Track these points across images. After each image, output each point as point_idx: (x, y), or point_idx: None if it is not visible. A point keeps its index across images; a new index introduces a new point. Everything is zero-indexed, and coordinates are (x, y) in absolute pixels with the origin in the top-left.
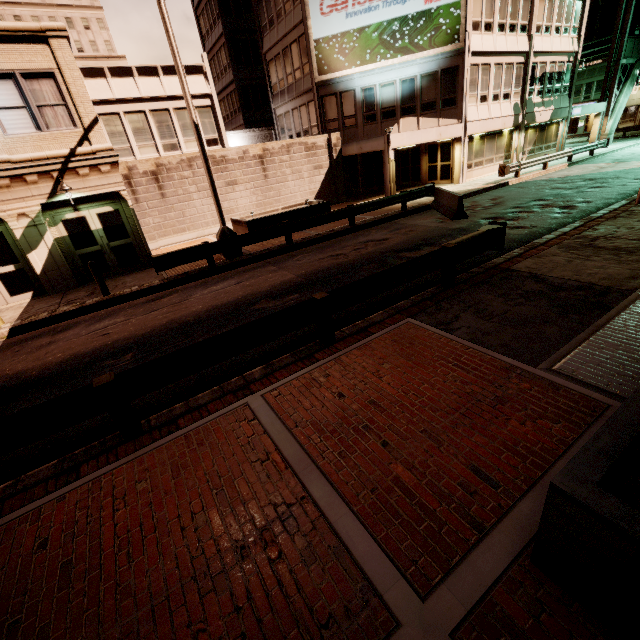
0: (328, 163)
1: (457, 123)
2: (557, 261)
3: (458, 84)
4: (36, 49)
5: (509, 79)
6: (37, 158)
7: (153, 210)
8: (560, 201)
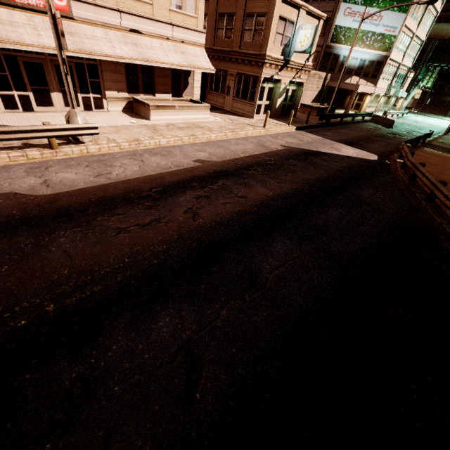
0: (321, 87)
1: (373, 86)
2: (439, 144)
3: (380, 70)
4: (316, 21)
5: (391, 73)
6: (298, 63)
7: None
8: (416, 131)
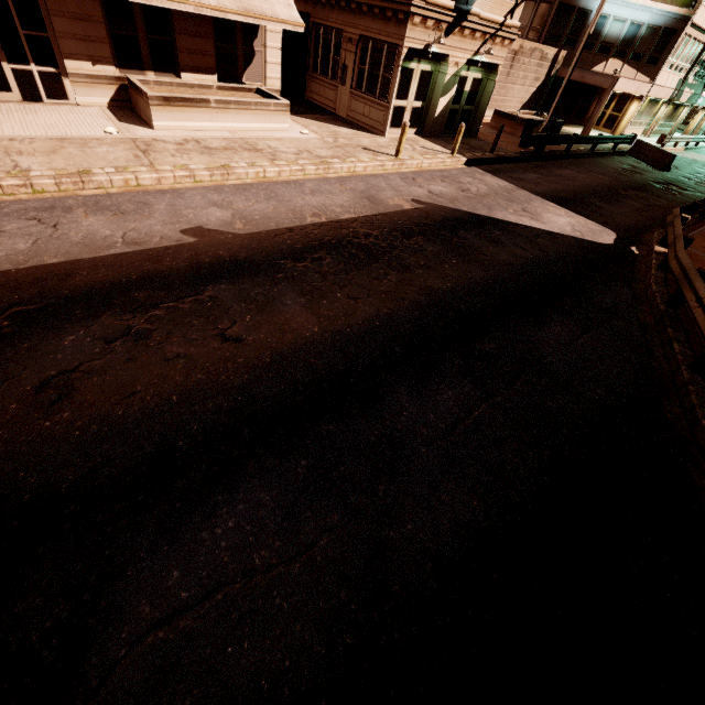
0: (543, 78)
1: (648, 82)
2: None
3: (668, 47)
4: None
5: (691, 55)
6: (489, 19)
7: None
8: None
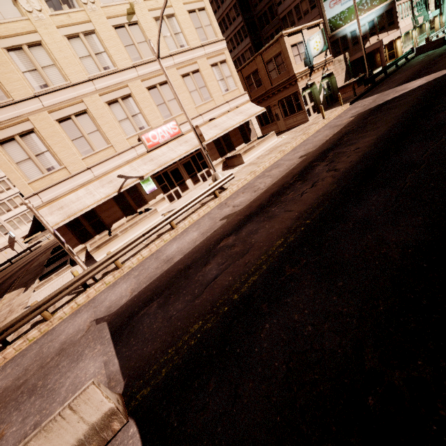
0: (345, 67)
1: (396, 31)
2: None
3: (393, 15)
4: (317, 28)
5: (407, 8)
6: (320, 62)
7: None
8: None
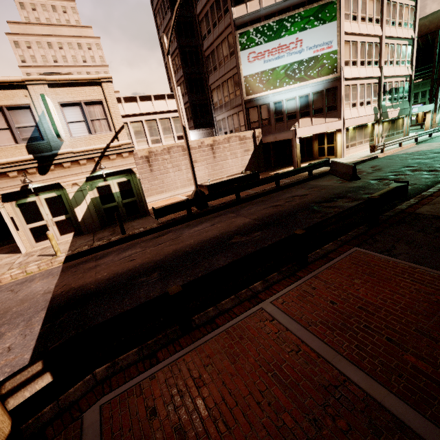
0: (253, 148)
1: (338, 120)
2: None
3: (337, 97)
4: (94, 89)
5: (369, 93)
6: (87, 150)
7: (145, 180)
8: (424, 167)
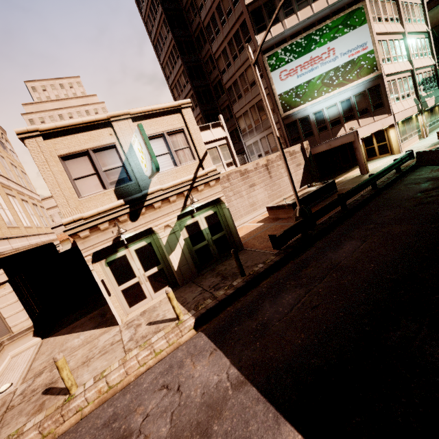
0: (303, 161)
1: (388, 116)
2: None
3: (382, 94)
4: (174, 117)
5: (406, 86)
6: (176, 184)
7: None
8: None
